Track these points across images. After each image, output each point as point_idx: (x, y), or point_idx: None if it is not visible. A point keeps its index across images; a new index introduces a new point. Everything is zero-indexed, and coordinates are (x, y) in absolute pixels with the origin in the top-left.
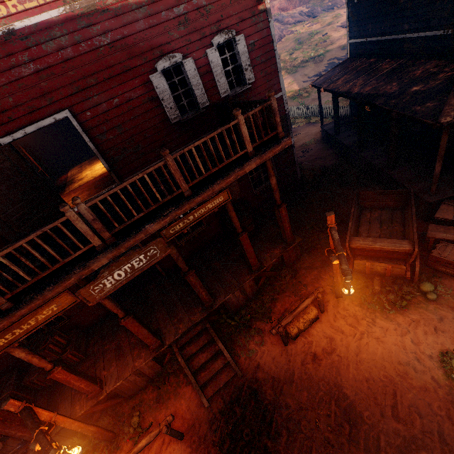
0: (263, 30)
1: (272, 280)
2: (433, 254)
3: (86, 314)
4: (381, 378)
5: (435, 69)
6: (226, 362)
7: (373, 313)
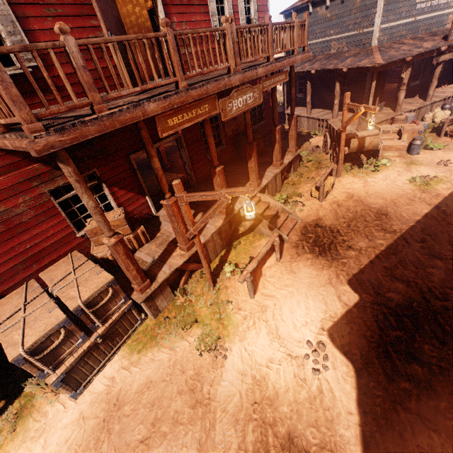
0: None
1: (286, 181)
2: (381, 145)
3: (133, 211)
4: (386, 196)
5: (356, 52)
6: (288, 215)
7: (363, 177)
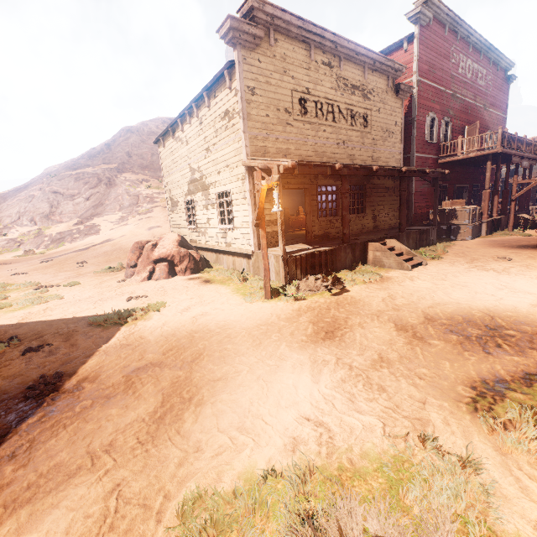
0: None
1: None
2: None
3: None
4: None
5: None
6: None
7: None
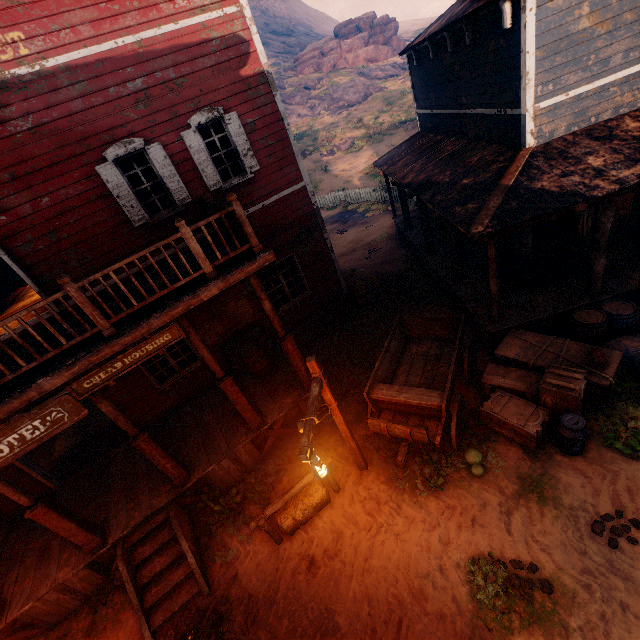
0: (266, 105)
1: (287, 441)
2: (483, 408)
3: None
4: (388, 598)
5: (491, 157)
6: (190, 571)
7: (401, 494)
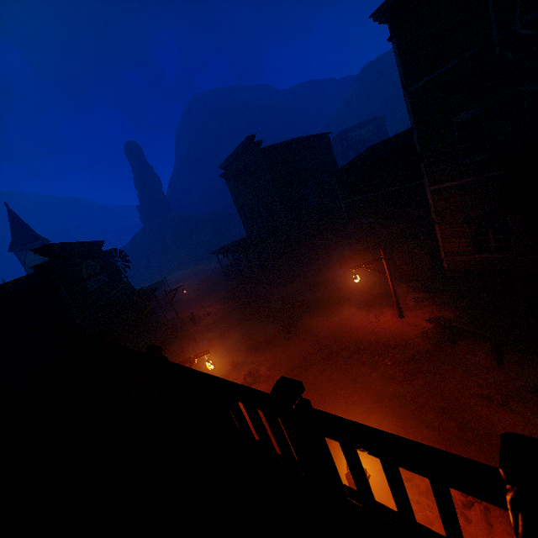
0: None
1: None
2: None
3: None
4: None
5: None
6: None
7: None
